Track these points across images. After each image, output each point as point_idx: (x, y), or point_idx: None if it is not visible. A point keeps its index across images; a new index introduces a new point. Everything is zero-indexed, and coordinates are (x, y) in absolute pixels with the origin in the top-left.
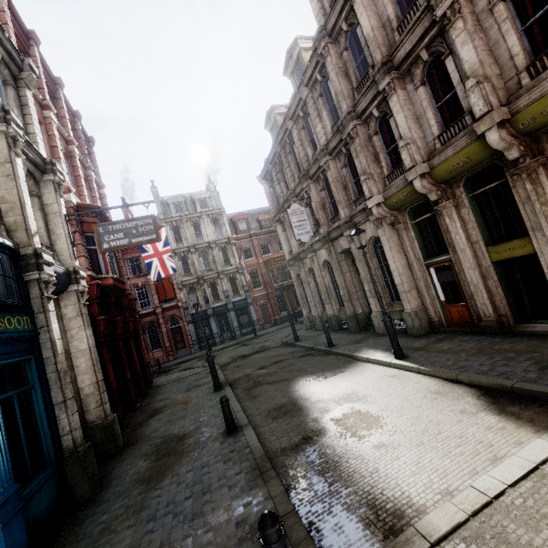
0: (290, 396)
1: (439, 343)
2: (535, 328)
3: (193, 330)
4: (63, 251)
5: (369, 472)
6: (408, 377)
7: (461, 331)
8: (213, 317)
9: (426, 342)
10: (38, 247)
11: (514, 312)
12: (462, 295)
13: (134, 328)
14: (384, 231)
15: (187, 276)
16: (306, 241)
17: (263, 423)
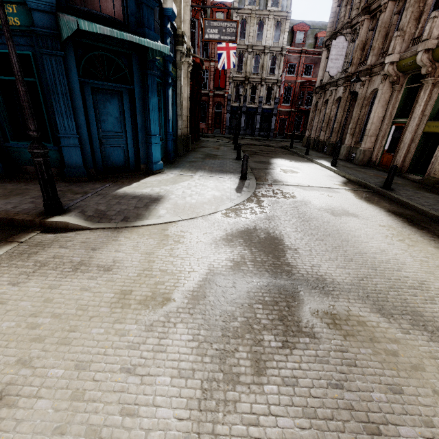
0: (269, 161)
1: (360, 168)
2: (410, 176)
3: (229, 119)
4: (186, 33)
5: (281, 177)
6: (327, 171)
7: (379, 169)
8: (245, 114)
9: (355, 167)
10: (182, 30)
11: (410, 166)
12: (396, 149)
13: (199, 99)
14: (383, 87)
15: (237, 73)
16: (332, 75)
17: (251, 162)
